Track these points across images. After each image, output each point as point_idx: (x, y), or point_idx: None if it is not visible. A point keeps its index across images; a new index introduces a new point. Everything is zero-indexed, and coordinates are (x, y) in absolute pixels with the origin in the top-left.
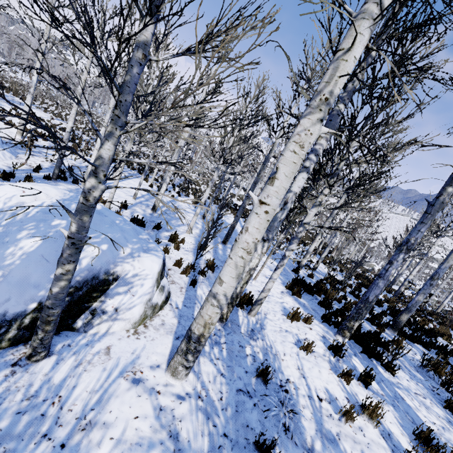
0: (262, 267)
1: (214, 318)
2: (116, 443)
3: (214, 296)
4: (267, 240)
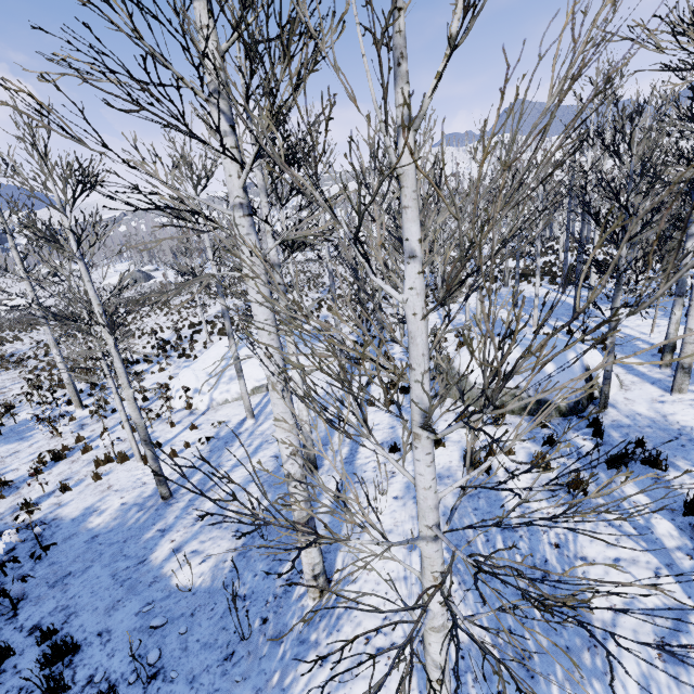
0: (655, 318)
1: (693, 350)
2: (686, 416)
3: (689, 339)
4: (682, 295)
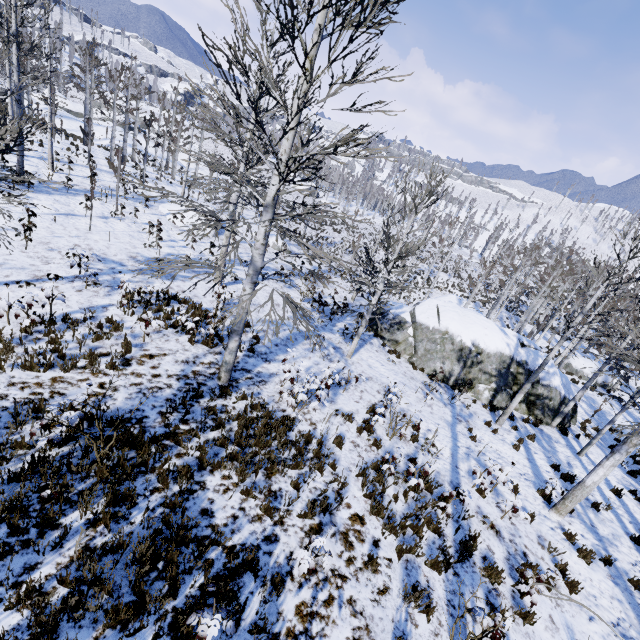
0: None
1: None
2: None
3: None
4: None
